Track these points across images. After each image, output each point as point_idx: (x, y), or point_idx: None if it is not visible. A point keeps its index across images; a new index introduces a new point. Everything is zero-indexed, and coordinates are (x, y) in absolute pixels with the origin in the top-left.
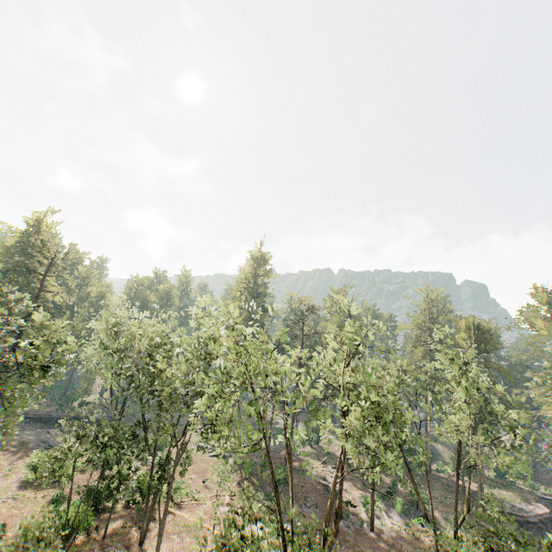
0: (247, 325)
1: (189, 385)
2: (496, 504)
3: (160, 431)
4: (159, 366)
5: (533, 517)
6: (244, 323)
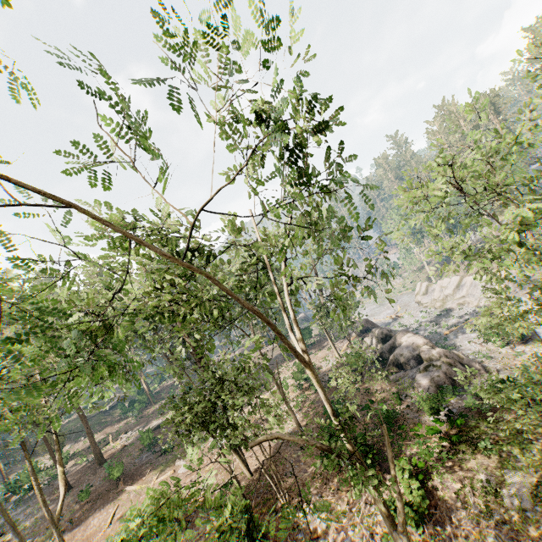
0: None
1: None
2: None
3: None
4: None
5: None
6: None
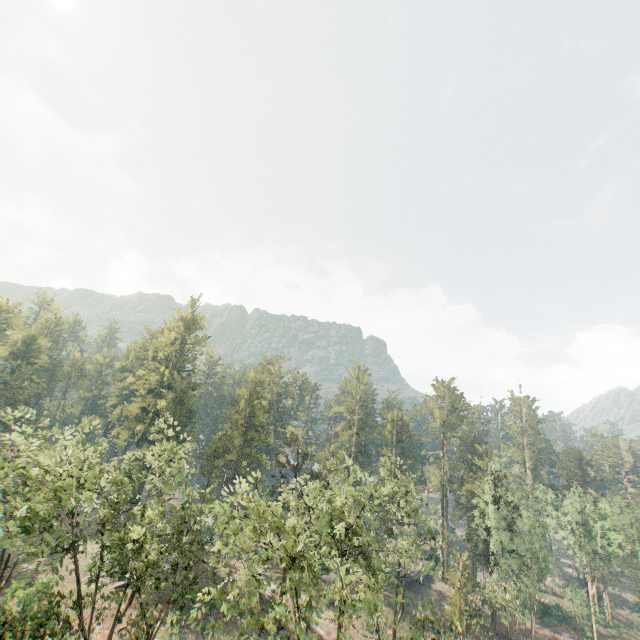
0: (171, 410)
1: (169, 552)
2: (429, 607)
3: (20, 563)
4: (131, 538)
5: (417, 575)
6: (168, 407)
